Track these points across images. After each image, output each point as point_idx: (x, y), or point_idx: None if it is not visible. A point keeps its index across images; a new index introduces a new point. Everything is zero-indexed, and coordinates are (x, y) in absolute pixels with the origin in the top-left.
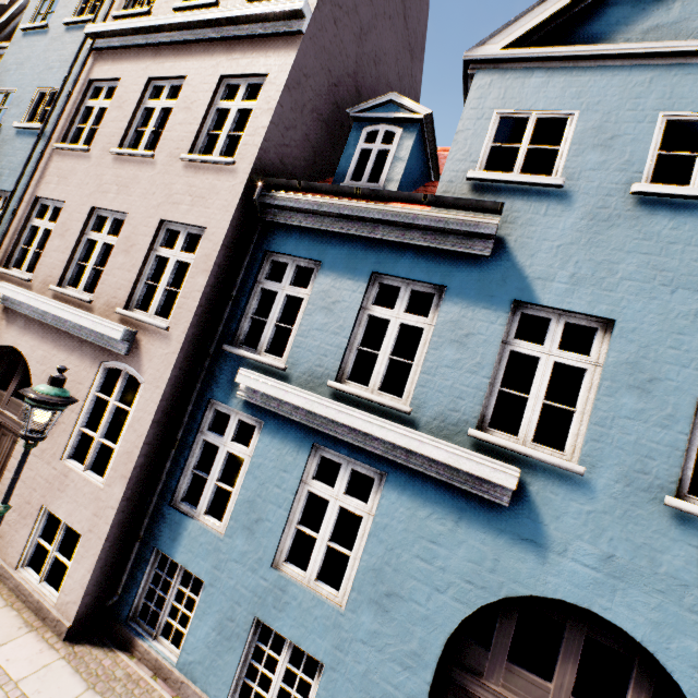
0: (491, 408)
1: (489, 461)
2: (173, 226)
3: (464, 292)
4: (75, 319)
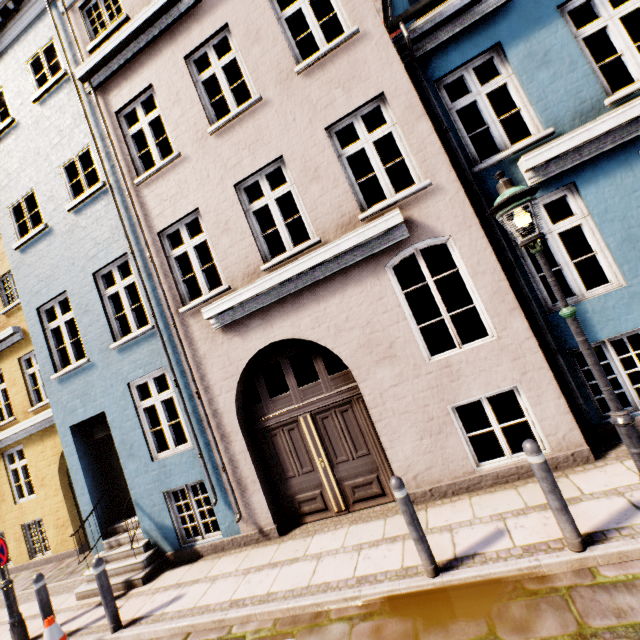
0: None
1: None
2: (339, 126)
3: None
4: (333, 251)
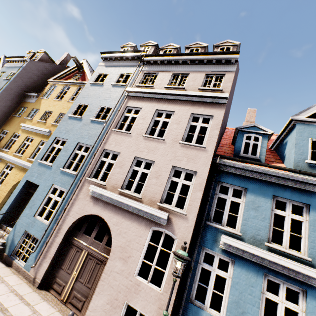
0: None
1: None
2: (178, 168)
3: None
4: (139, 207)
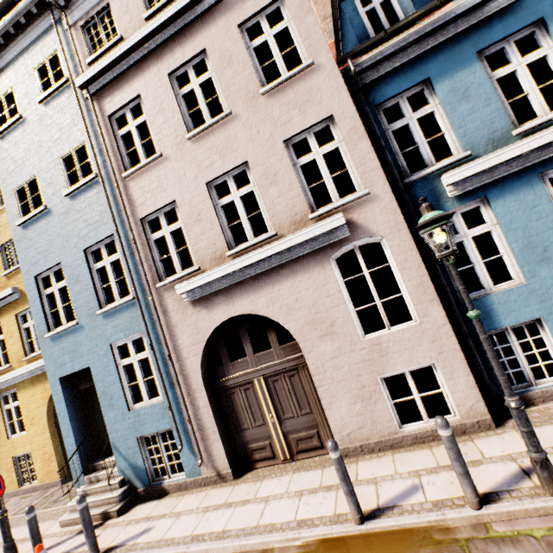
0: None
1: None
2: (295, 139)
3: None
4: (287, 245)
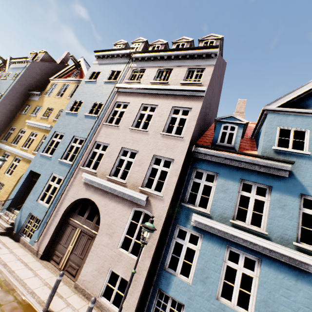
0: (299, 234)
1: (307, 256)
2: (158, 157)
3: (279, 189)
4: (123, 190)
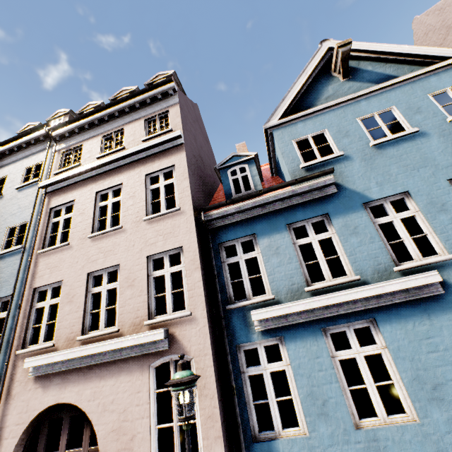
0: (392, 254)
1: (419, 275)
2: (156, 256)
3: (338, 211)
4: (117, 345)
